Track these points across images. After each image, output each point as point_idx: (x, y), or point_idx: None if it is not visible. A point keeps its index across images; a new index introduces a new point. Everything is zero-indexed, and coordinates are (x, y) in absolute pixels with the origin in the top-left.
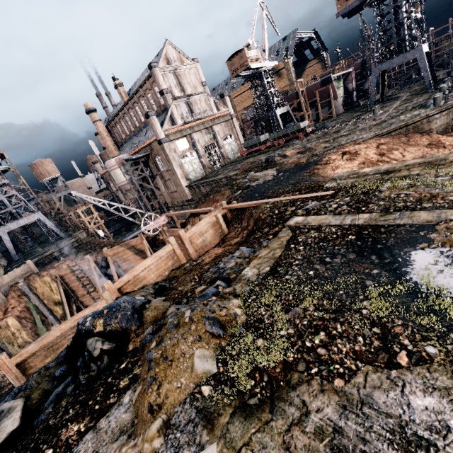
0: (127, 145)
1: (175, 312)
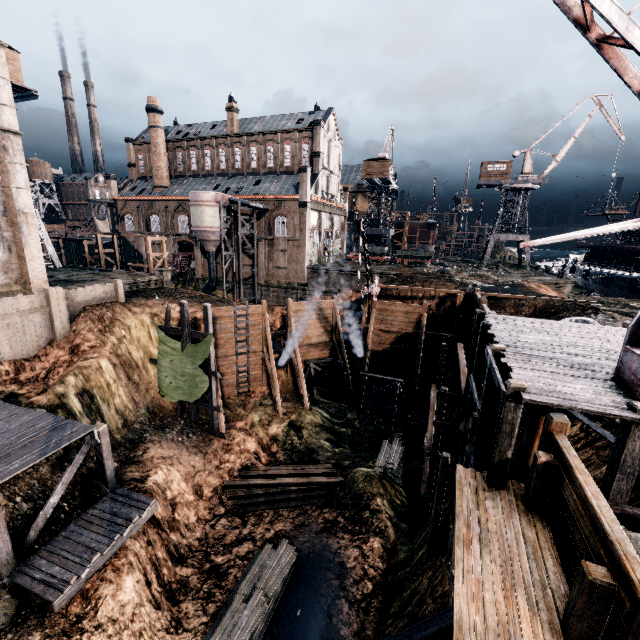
0: (198, 181)
1: None
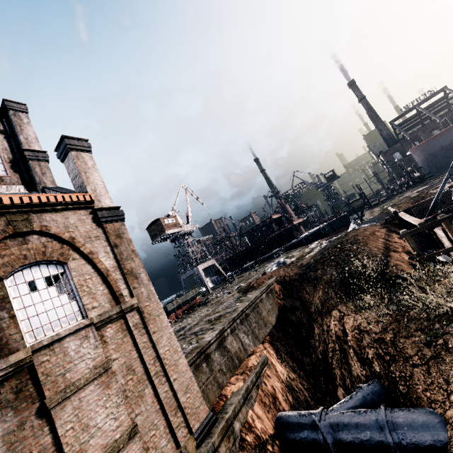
0: None
1: None
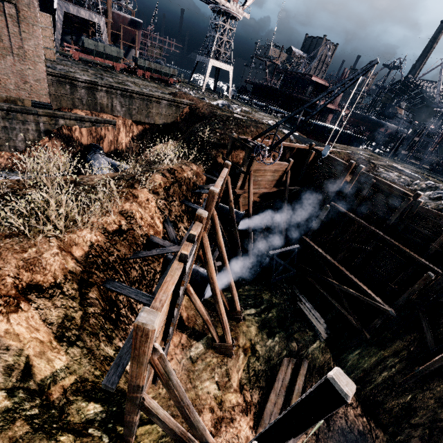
0: None
1: (440, 188)
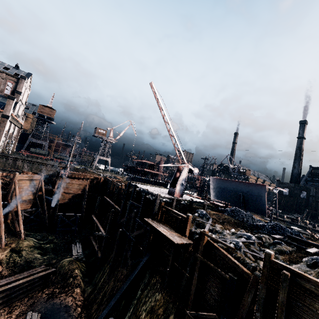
0: None
1: None
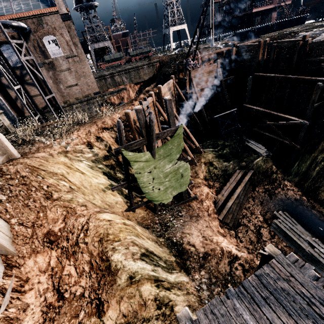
0: None
1: None
